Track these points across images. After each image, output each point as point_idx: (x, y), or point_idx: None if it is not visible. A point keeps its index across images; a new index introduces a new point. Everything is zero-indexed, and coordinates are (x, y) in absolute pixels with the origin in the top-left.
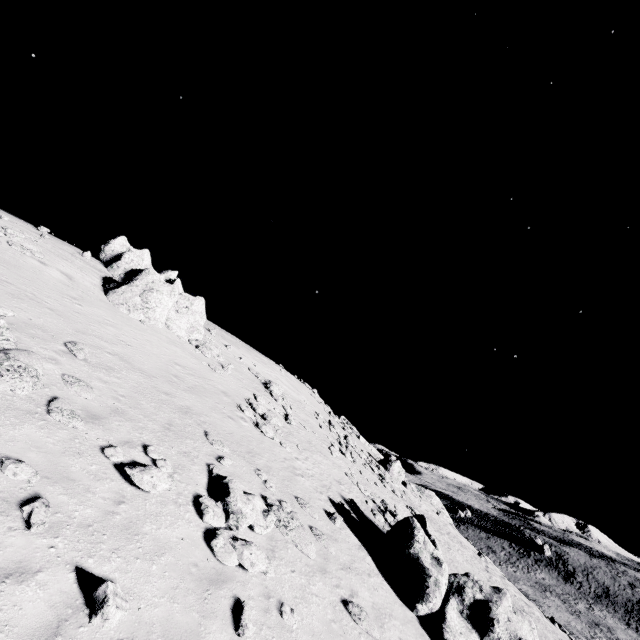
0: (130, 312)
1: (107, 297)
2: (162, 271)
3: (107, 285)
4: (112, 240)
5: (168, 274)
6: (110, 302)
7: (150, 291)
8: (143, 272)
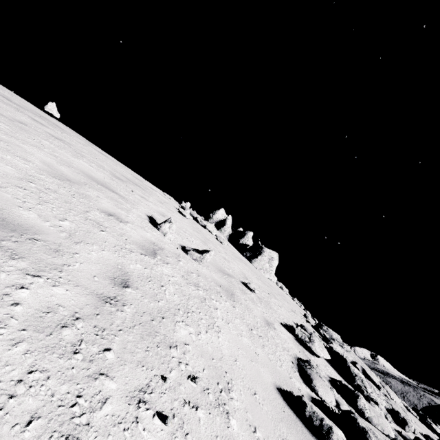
0: (265, 274)
1: (252, 264)
2: (237, 228)
3: (244, 253)
4: (217, 211)
5: (249, 234)
6: (255, 268)
7: (272, 259)
8: (245, 237)
